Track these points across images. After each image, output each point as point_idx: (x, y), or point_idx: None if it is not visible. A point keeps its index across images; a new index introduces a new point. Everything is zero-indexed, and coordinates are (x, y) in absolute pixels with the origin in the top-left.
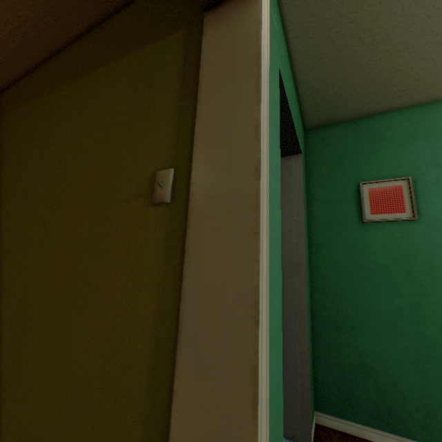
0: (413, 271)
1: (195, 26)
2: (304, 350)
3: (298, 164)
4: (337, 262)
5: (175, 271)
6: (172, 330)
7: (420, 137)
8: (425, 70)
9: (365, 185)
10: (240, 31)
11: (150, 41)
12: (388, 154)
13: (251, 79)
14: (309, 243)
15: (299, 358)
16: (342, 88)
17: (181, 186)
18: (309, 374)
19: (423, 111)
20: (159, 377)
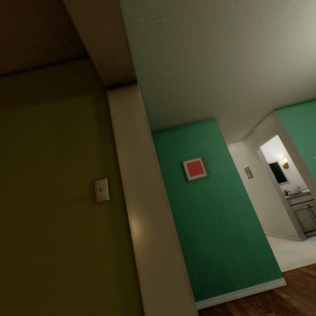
0: (214, 201)
1: (100, 95)
2: None
3: None
4: (181, 206)
5: (124, 240)
6: (132, 278)
7: (201, 137)
8: (197, 109)
9: (184, 162)
10: (132, 104)
11: (66, 97)
12: (190, 145)
13: (144, 130)
14: None
15: None
16: (165, 115)
17: (115, 188)
18: None
19: (199, 125)
20: (130, 313)
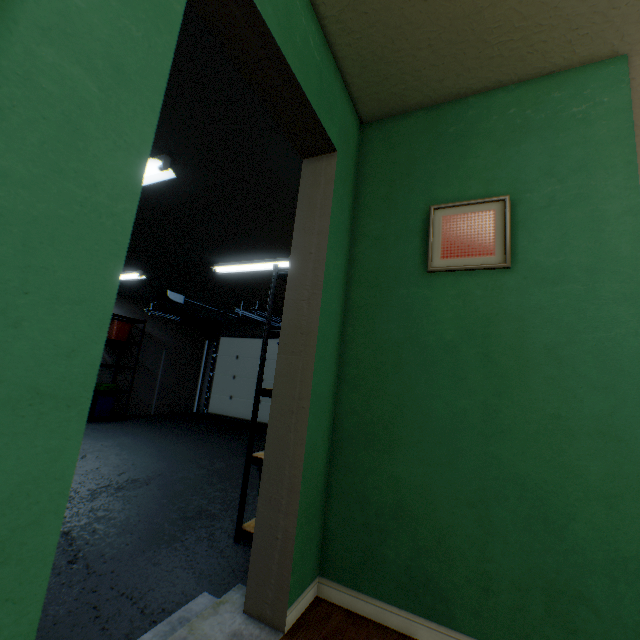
0: (493, 352)
1: None
2: (297, 473)
3: (330, 169)
4: (382, 336)
5: None
6: None
7: (534, 131)
8: None
9: (439, 211)
10: None
11: None
12: (481, 160)
13: None
14: (345, 306)
15: (287, 487)
16: (400, 31)
17: None
18: (297, 513)
19: (542, 88)
20: None
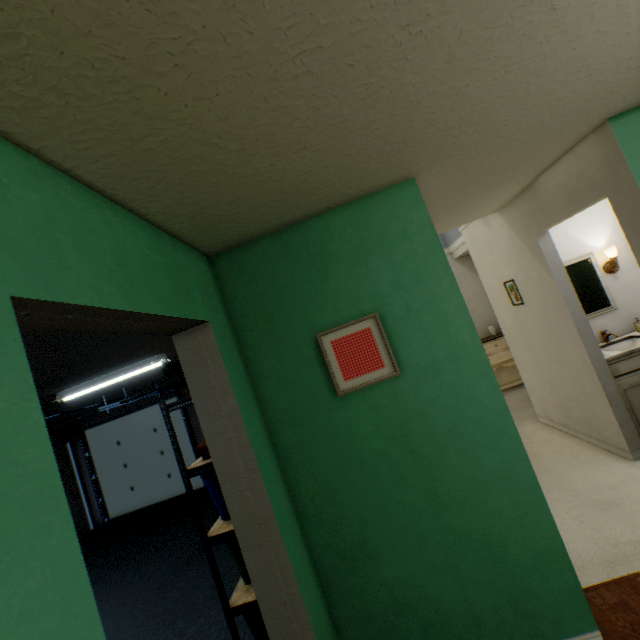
0: (415, 446)
1: None
2: None
3: (211, 342)
4: (323, 467)
5: None
6: None
7: (373, 249)
8: (345, 166)
9: (326, 337)
10: None
11: None
12: (341, 281)
13: None
14: (276, 451)
15: None
16: (234, 204)
17: None
18: None
19: (365, 208)
20: None
